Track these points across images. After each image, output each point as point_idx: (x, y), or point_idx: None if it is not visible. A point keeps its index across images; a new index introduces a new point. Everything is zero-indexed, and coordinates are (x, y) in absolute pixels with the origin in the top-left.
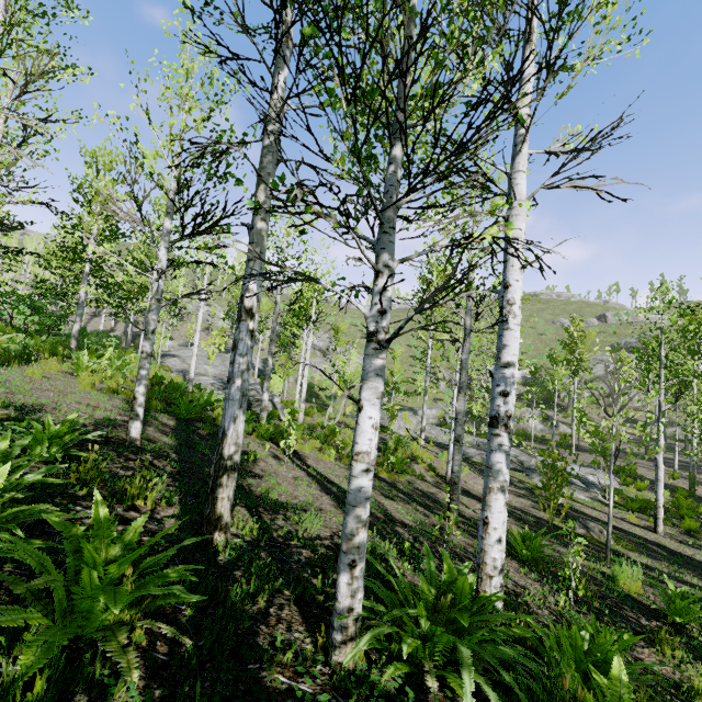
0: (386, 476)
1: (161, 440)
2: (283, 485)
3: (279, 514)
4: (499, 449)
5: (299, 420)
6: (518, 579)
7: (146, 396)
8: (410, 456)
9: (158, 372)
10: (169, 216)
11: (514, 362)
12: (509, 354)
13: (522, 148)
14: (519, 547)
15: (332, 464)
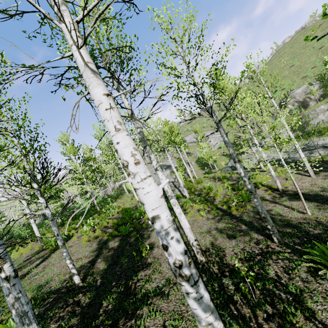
0: (236, 212)
1: (100, 268)
2: (162, 265)
3: (132, 319)
4: (188, 296)
5: (187, 196)
6: (324, 316)
7: (114, 227)
8: (254, 185)
9: (127, 203)
10: (33, 182)
11: (156, 216)
12: (149, 211)
13: (59, 26)
14: (327, 265)
15: (204, 219)
